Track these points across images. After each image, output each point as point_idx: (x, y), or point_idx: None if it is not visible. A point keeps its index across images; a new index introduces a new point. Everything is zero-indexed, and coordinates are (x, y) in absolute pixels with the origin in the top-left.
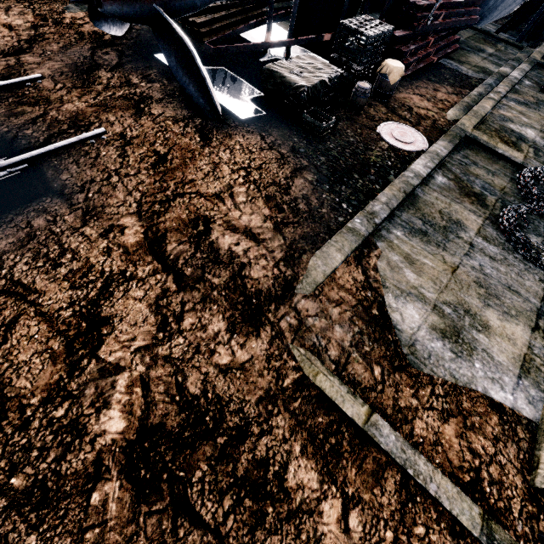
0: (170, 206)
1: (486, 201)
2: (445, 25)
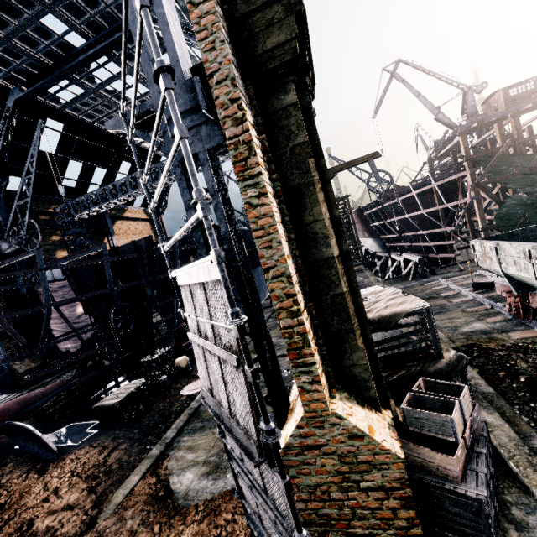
0: (0, 531)
1: None
2: None
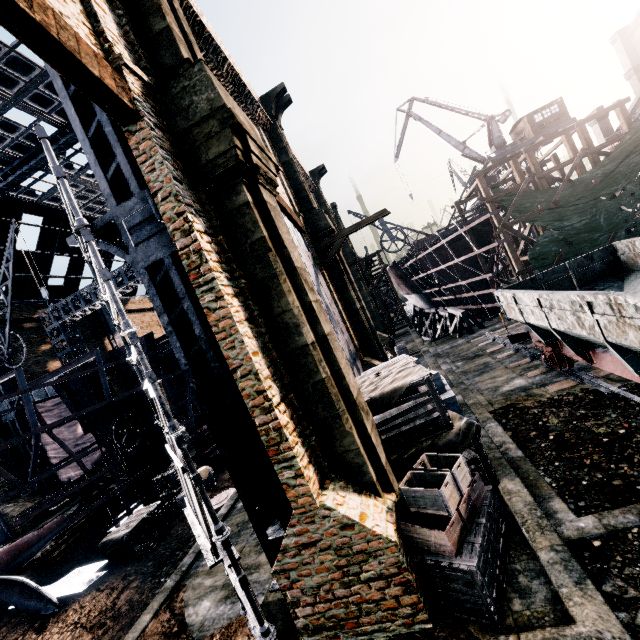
0: None
1: None
2: None
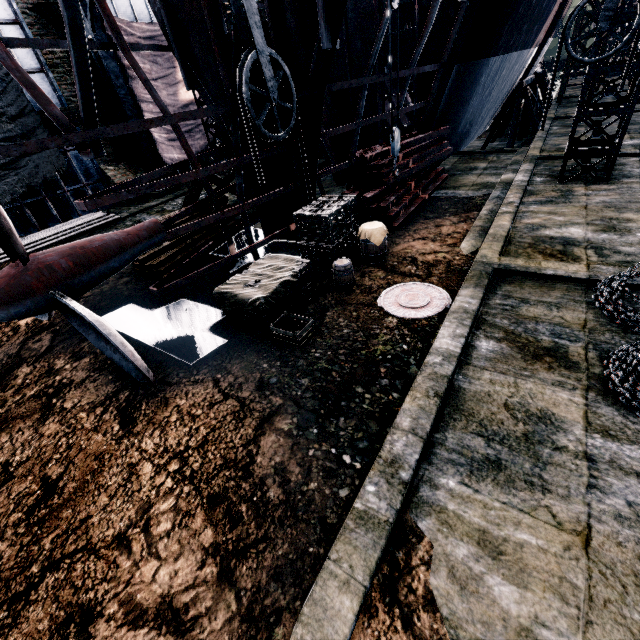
0: (26, 606)
1: (570, 356)
2: (419, 167)
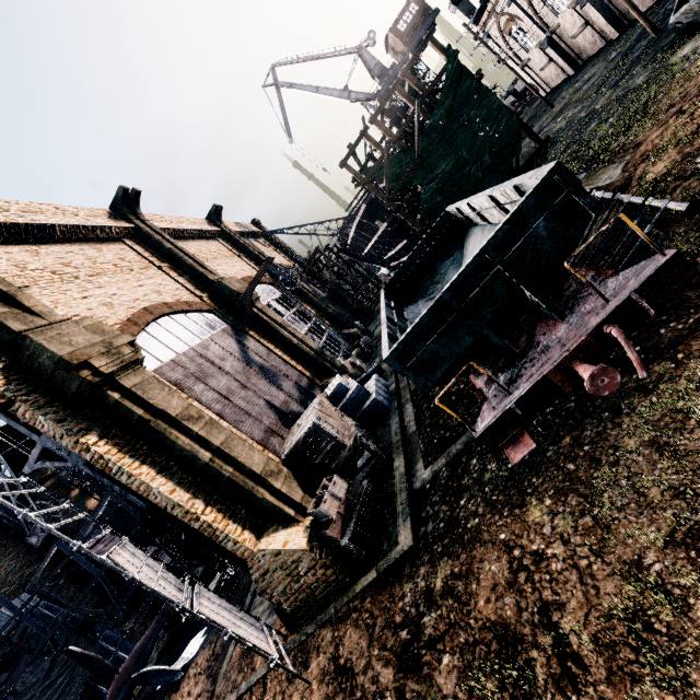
0: None
1: None
2: None
